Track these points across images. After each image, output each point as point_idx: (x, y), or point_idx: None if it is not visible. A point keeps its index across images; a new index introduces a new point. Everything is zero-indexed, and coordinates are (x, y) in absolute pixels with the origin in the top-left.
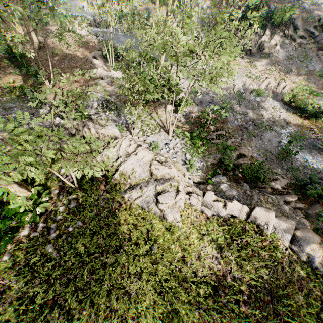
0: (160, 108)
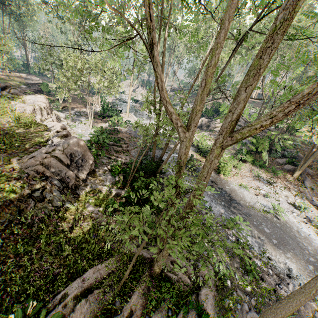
0: (104, 123)
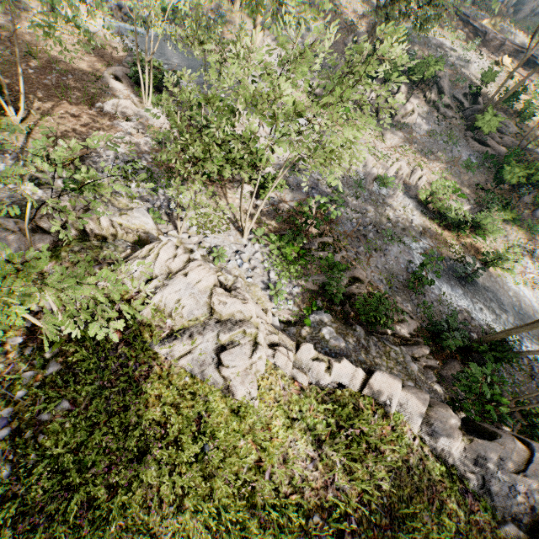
0: (231, 187)
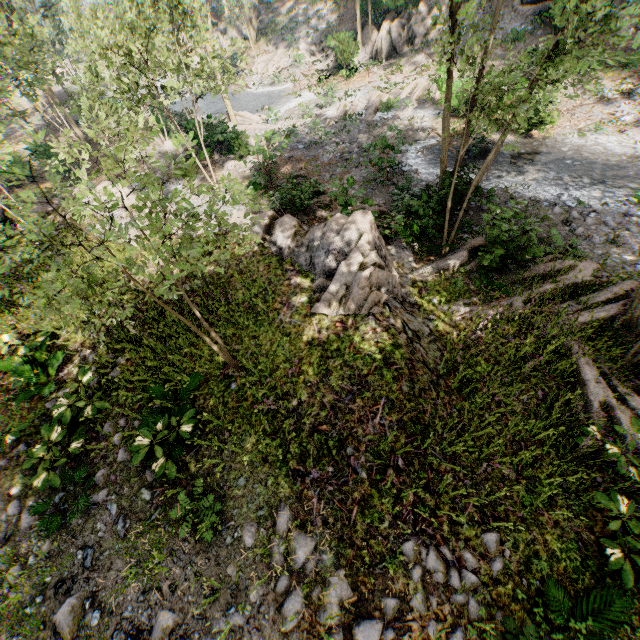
0: (220, 168)
